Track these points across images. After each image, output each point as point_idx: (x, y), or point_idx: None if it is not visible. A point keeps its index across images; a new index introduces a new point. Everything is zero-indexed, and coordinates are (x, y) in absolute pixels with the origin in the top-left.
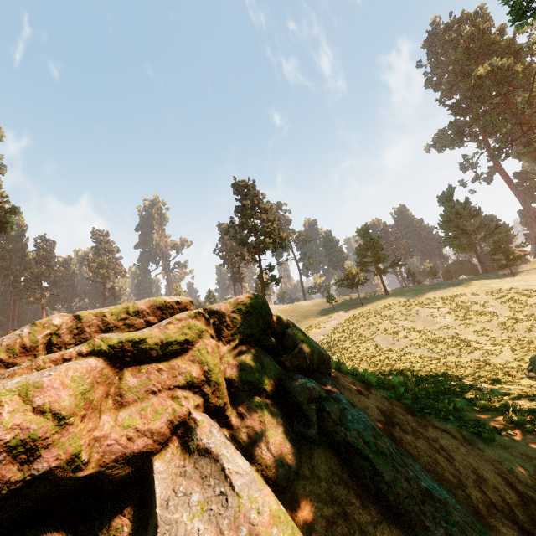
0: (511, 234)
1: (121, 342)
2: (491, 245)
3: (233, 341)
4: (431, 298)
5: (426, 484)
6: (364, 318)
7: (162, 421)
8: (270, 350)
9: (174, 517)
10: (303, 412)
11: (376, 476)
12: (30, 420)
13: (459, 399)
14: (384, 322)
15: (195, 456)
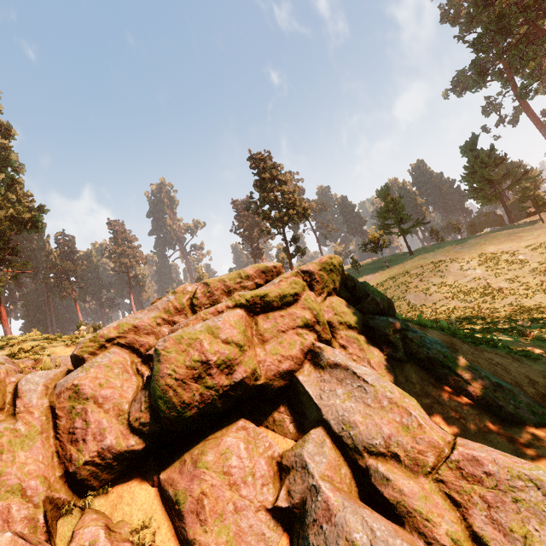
0: (539, 179)
1: (253, 297)
2: (517, 193)
3: (322, 293)
4: (459, 253)
5: (495, 380)
6: (393, 279)
7: (297, 350)
8: (346, 301)
9: (330, 403)
10: (389, 341)
11: (456, 378)
12: (223, 348)
13: (500, 335)
14: (414, 281)
15: (328, 369)
